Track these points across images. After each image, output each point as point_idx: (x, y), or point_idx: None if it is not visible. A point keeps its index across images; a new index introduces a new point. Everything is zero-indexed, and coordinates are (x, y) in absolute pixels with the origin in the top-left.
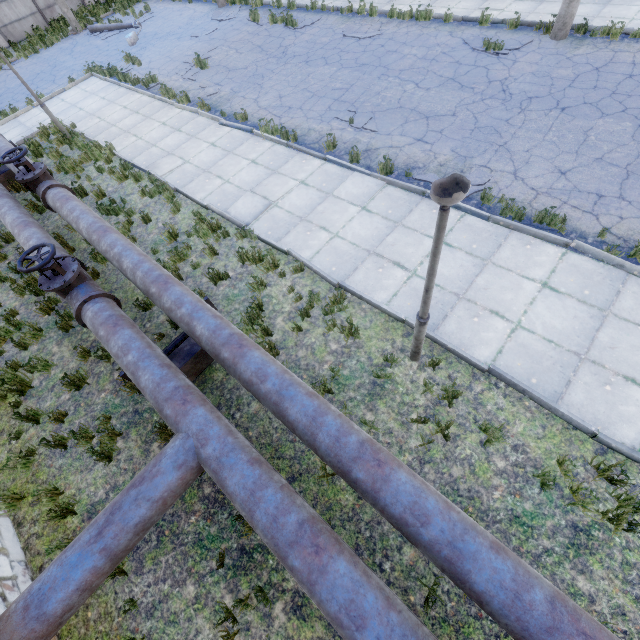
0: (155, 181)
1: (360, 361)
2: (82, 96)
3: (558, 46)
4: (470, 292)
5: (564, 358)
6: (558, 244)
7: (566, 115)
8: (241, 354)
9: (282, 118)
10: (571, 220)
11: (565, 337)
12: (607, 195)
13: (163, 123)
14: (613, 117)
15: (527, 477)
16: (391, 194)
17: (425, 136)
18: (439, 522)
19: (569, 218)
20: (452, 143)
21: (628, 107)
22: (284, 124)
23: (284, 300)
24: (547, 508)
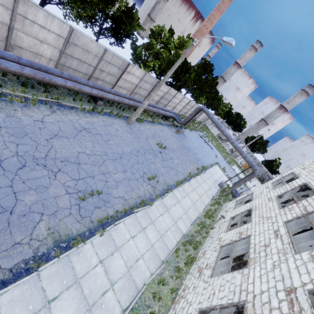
0: None
1: None
2: (221, 173)
3: None
4: None
5: None
6: None
7: None
8: None
9: None
10: None
11: None
12: None
13: None
14: None
15: None
16: None
17: None
18: None
19: None
20: None
21: None
22: None
23: None
24: None
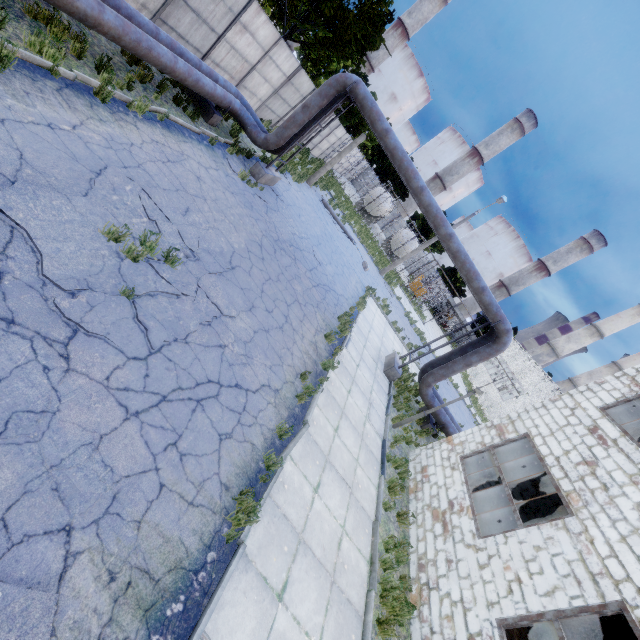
0: None
1: None
2: (382, 322)
3: None
4: None
5: None
6: None
7: None
8: None
9: None
10: None
11: None
12: None
13: None
14: None
15: None
16: None
17: None
18: None
19: None
20: None
21: None
22: None
23: None
24: None
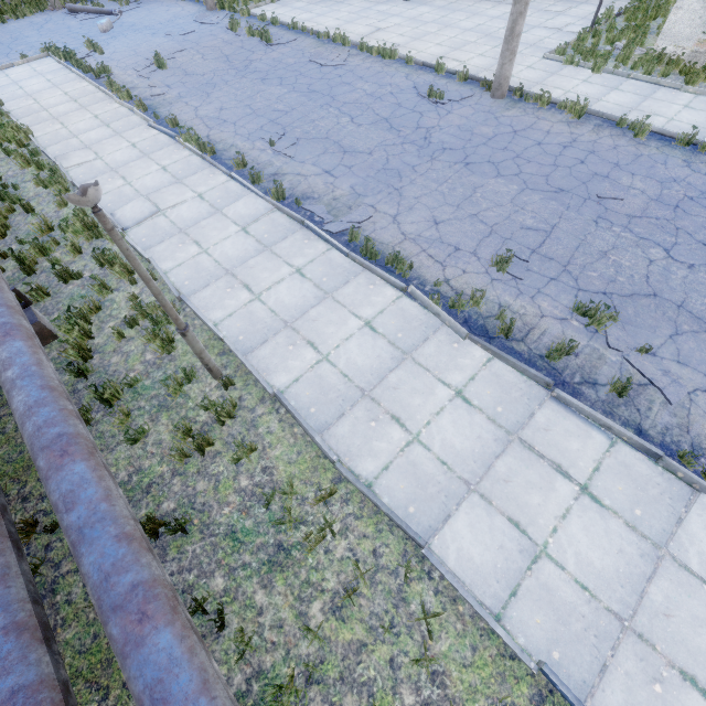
0: (49, 171)
1: (166, 373)
2: (29, 75)
3: (493, 105)
4: (299, 321)
5: (350, 393)
6: (398, 288)
7: (467, 170)
8: (1, 342)
9: (212, 130)
10: (421, 267)
11: (360, 374)
12: (463, 249)
13: (96, 116)
14: (505, 178)
15: (262, 497)
16: (275, 219)
17: (334, 169)
18: (82, 510)
19: (420, 265)
20: (355, 180)
21: (523, 171)
22: (211, 136)
23: (125, 306)
24: (265, 527)
